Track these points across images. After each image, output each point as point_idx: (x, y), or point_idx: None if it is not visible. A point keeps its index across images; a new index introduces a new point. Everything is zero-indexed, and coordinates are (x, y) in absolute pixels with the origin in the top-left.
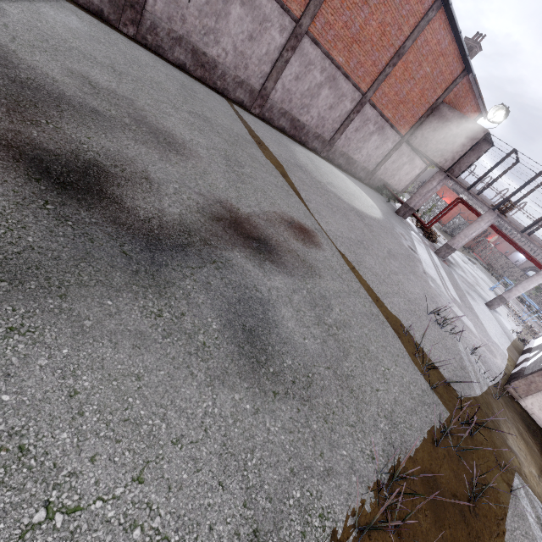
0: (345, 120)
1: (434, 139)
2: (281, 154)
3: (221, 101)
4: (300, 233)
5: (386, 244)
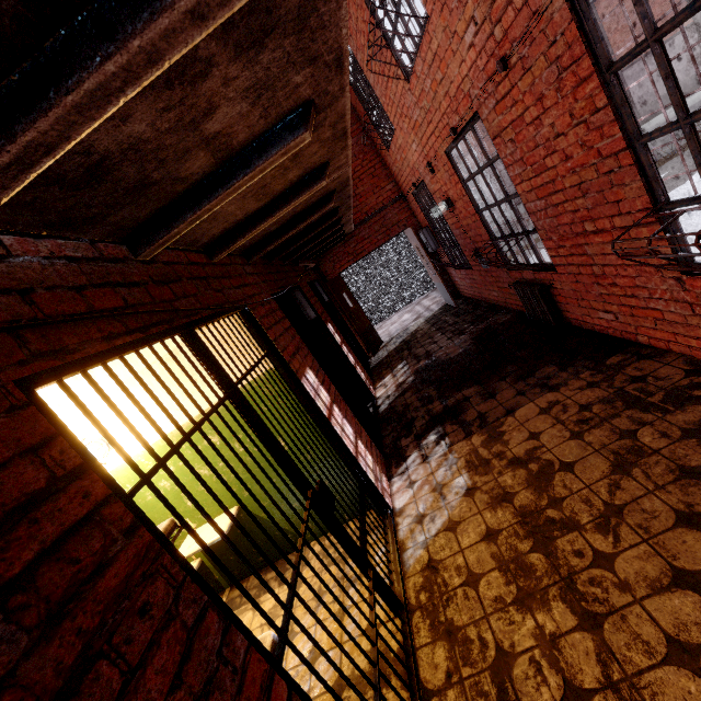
0: None
1: None
2: None
3: None
4: None
5: None
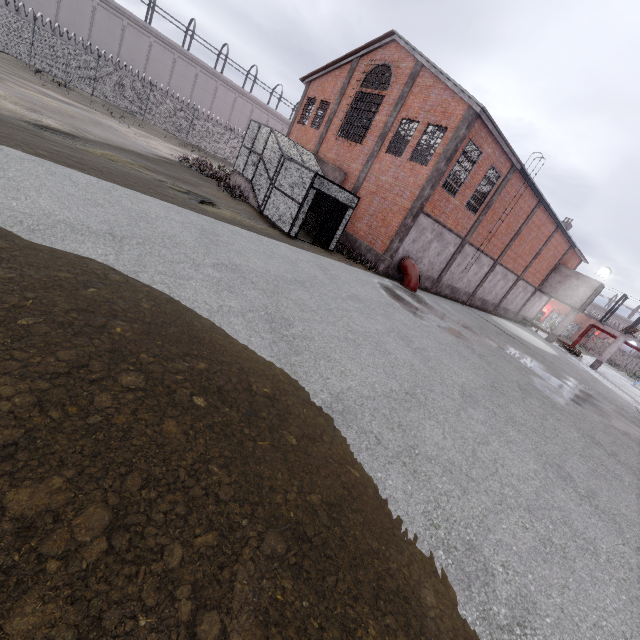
0: (508, 291)
1: (561, 288)
2: (510, 333)
3: (468, 309)
4: (581, 385)
5: (583, 374)
